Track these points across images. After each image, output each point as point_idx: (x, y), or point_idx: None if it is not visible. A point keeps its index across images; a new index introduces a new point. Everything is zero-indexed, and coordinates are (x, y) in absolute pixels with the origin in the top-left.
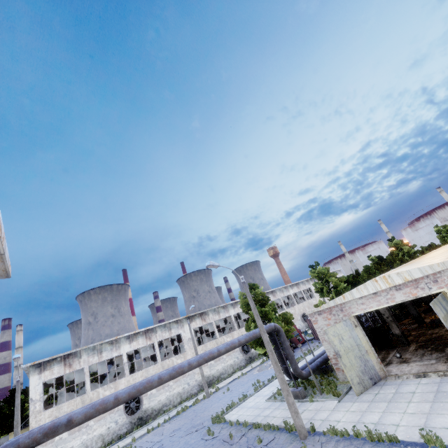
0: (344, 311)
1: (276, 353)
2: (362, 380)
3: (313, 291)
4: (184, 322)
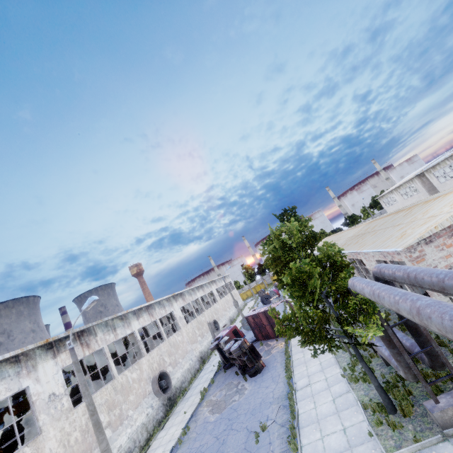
0: None
1: (385, 330)
2: None
3: (216, 295)
4: (37, 357)
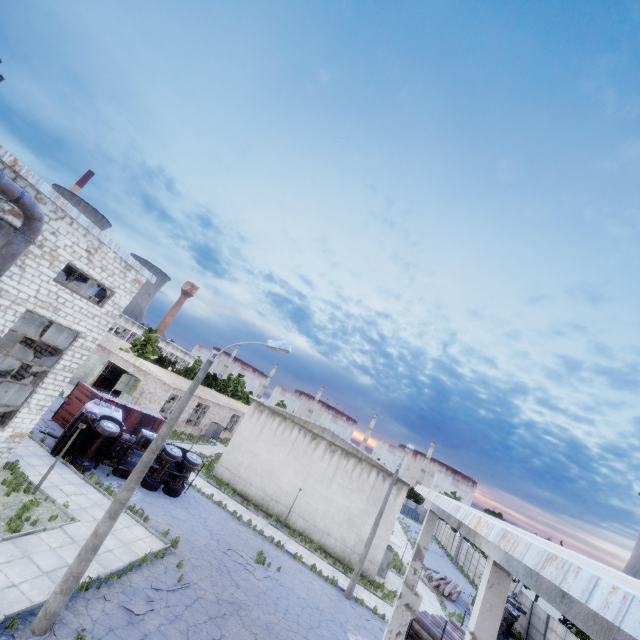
0: (109, 355)
1: None
2: (74, 380)
3: None
4: None
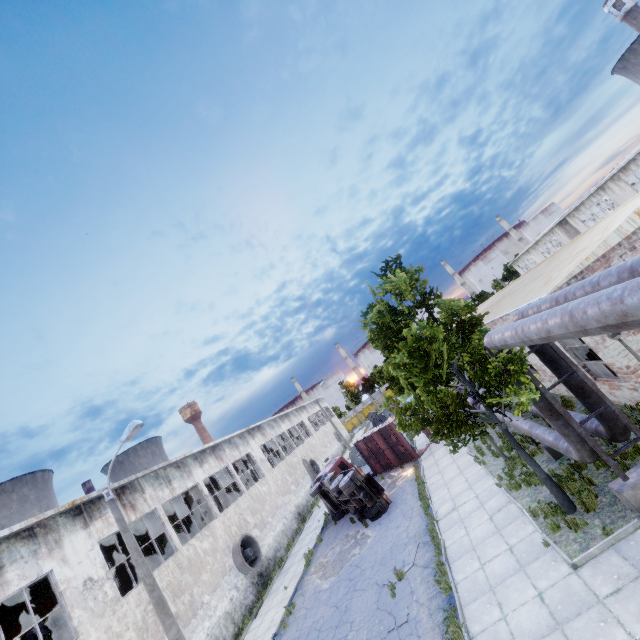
0: (638, 248)
1: (543, 397)
2: None
3: (308, 426)
4: (61, 528)
